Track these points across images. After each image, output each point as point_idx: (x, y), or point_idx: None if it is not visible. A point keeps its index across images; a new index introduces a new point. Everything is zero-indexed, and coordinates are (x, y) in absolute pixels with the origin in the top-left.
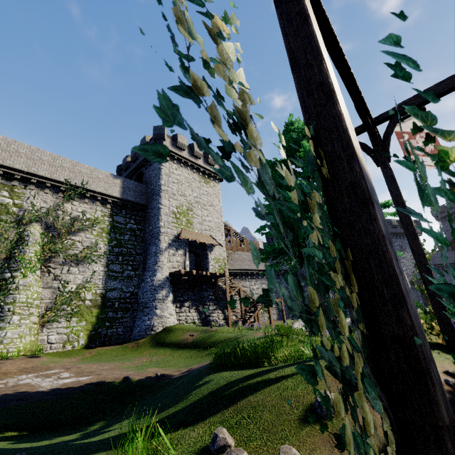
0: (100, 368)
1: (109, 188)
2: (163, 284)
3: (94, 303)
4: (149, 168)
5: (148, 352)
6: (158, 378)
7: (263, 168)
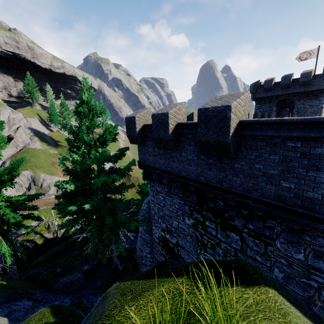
0: None
1: None
2: None
3: None
4: (304, 101)
5: None
6: None
7: None
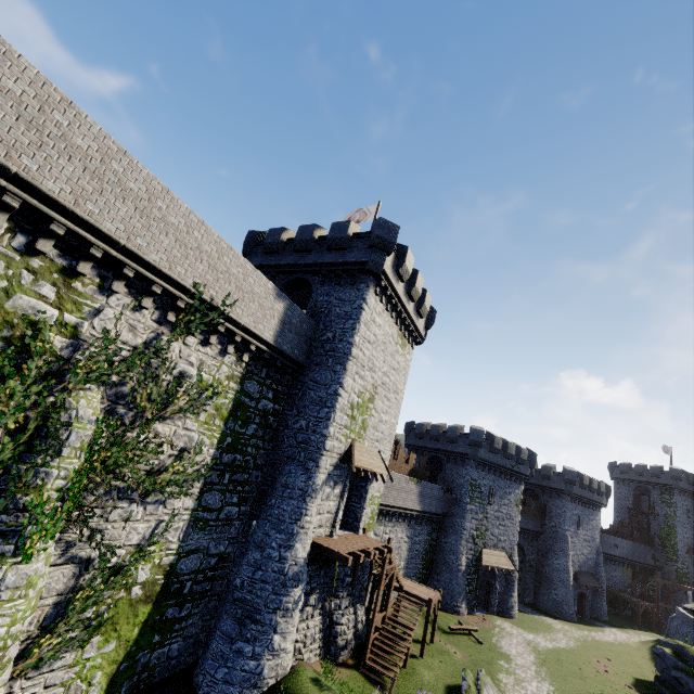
0: None
1: (262, 319)
2: (300, 573)
3: (149, 589)
4: (332, 287)
5: None
6: None
7: None
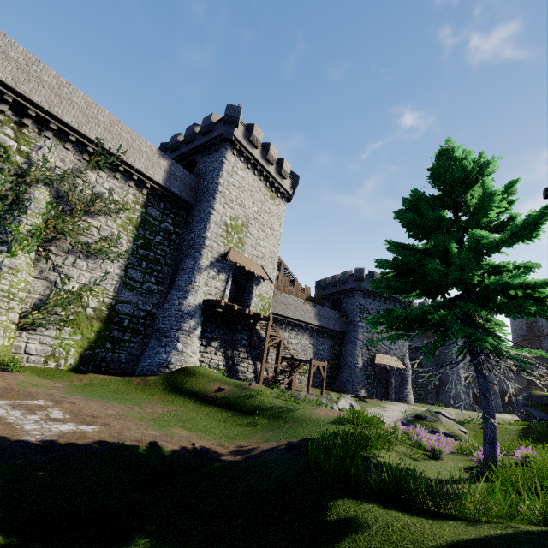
0: (104, 412)
1: (151, 168)
2: (193, 312)
3: (98, 314)
4: (207, 157)
5: (161, 398)
6: (200, 454)
7: None
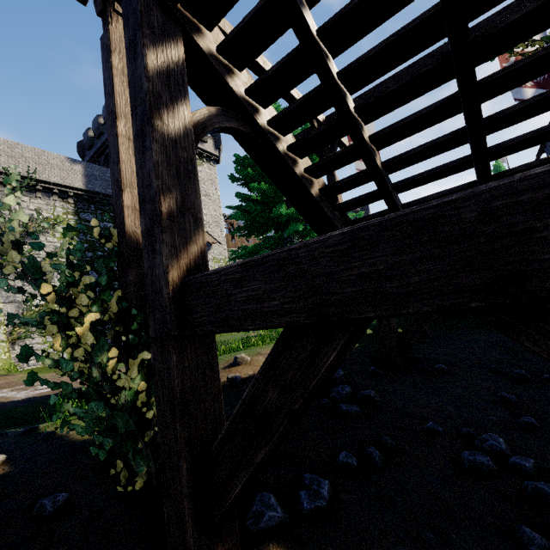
0: None
1: (68, 177)
2: None
3: None
4: None
5: None
6: None
7: (31, 265)
